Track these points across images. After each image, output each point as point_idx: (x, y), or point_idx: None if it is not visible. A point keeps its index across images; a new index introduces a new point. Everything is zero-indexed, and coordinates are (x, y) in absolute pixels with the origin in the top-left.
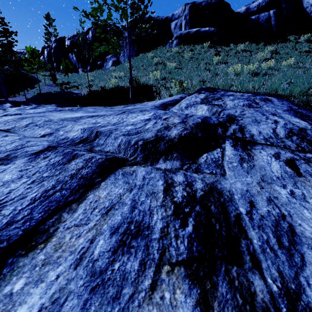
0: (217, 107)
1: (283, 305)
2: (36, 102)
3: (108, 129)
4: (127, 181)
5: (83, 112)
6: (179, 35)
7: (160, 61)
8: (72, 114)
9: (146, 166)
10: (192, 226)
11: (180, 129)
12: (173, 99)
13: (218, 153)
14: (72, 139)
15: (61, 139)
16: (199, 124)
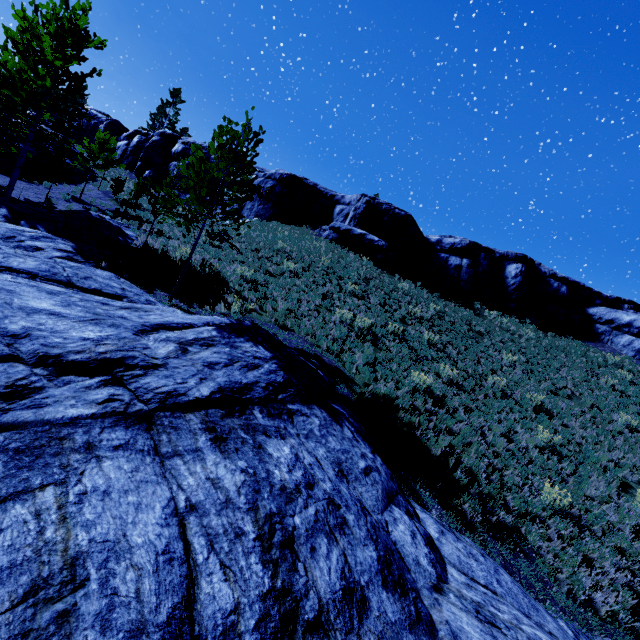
0: (180, 353)
1: (3, 409)
2: (49, 227)
3: (41, 335)
4: (7, 369)
5: (58, 300)
6: (336, 227)
7: (288, 248)
8: (40, 302)
9: (28, 367)
10: (7, 391)
11: (84, 357)
12: (189, 322)
13: (82, 379)
14: (9, 331)
15: (2, 327)
16: (107, 359)
